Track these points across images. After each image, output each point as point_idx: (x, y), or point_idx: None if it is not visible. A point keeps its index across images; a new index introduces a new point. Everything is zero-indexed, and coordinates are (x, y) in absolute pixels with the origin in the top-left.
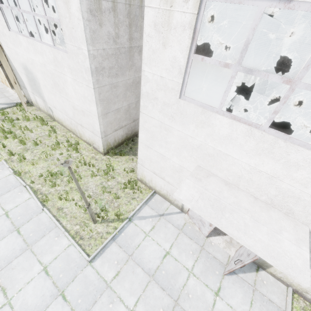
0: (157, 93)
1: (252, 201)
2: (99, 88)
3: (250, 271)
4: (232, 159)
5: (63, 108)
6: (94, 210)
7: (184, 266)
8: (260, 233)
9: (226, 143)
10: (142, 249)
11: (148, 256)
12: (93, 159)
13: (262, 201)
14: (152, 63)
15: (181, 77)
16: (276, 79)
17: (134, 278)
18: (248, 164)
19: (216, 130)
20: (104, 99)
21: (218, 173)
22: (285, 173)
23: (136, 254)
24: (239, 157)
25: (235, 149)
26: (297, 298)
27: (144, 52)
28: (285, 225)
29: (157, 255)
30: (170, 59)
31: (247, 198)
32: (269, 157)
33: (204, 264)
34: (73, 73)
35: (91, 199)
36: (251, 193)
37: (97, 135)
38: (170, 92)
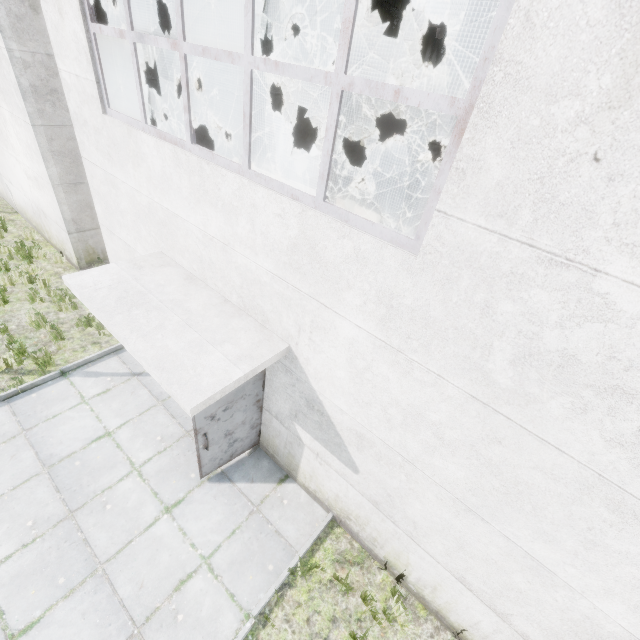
0: (83, 110)
1: (215, 303)
2: (49, 129)
3: (264, 481)
4: (182, 222)
5: (18, 179)
6: (1, 353)
7: (129, 458)
8: (176, 340)
9: (167, 190)
10: (59, 422)
11: (64, 435)
12: (55, 276)
13: (234, 306)
14: (63, 53)
15: (92, 70)
16: (165, 44)
17: (9, 466)
18: (197, 226)
19: (151, 166)
20: (65, 154)
21: (183, 261)
22: (231, 232)
23: (39, 429)
24: (186, 216)
25: (178, 200)
26: (338, 535)
27: (50, 34)
28: (242, 337)
29: (82, 436)
30: (73, 37)
31: (208, 299)
32: (208, 203)
33: (175, 459)
34: (7, 99)
35: (6, 336)
36: (222, 293)
37: (63, 228)
38: (93, 104)
